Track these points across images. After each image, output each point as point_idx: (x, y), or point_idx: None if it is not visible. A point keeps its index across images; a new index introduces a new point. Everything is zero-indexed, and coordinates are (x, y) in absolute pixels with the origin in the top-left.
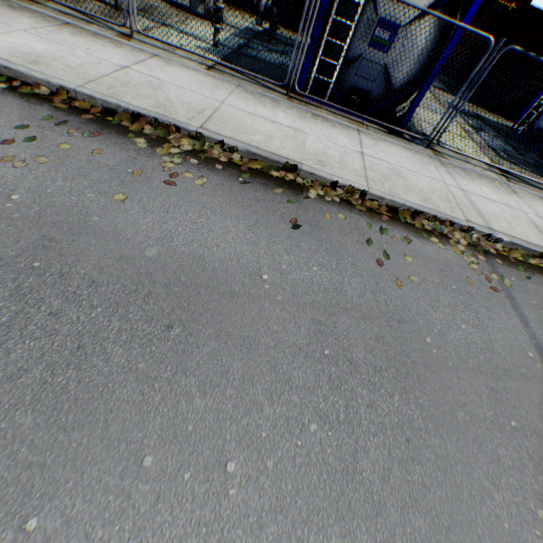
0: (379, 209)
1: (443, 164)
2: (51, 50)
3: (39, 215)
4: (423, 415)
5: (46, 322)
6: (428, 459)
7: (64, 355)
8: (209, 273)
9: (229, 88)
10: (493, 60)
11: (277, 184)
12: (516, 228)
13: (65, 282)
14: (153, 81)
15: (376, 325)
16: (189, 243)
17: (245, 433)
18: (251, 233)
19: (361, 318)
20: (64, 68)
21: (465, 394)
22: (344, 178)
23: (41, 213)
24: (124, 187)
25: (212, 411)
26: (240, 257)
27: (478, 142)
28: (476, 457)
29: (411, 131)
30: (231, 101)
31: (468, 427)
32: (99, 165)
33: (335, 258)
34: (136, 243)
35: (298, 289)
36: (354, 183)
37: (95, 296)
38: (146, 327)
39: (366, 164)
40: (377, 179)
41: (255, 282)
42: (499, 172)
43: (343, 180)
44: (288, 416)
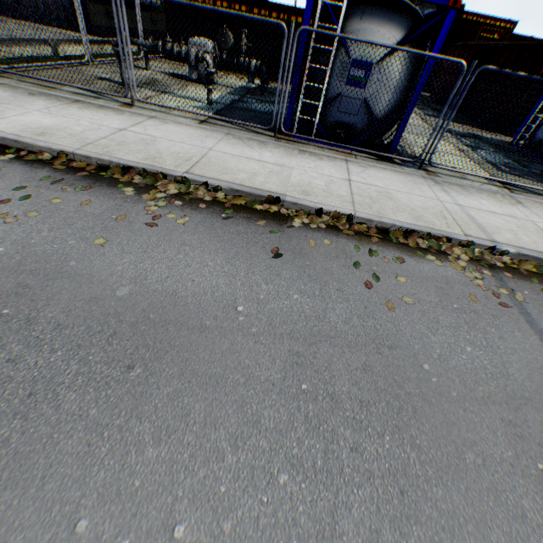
0: (368, 232)
1: (437, 182)
2: (58, 123)
3: (19, 265)
4: (422, 458)
5: (2, 370)
6: (428, 516)
7: (13, 404)
8: (181, 309)
9: (218, 136)
10: (469, 81)
11: (260, 217)
12: (523, 238)
13: (31, 327)
14: (147, 138)
15: (363, 353)
16: (163, 280)
17: (201, 488)
18: (229, 266)
19: (346, 346)
20: (66, 135)
21: (474, 429)
22: (328, 205)
23: (22, 262)
24: (106, 232)
25: (165, 462)
26: (215, 290)
27: (475, 159)
28: (493, 512)
29: (400, 156)
30: (219, 147)
31: (481, 472)
32: (86, 215)
33: (318, 284)
34: (109, 283)
35: (275, 319)
36: (339, 209)
37: (58, 339)
38: (105, 369)
39: (353, 189)
40: (364, 203)
41: (229, 314)
42: (500, 185)
43: (327, 206)
44: (253, 464)
